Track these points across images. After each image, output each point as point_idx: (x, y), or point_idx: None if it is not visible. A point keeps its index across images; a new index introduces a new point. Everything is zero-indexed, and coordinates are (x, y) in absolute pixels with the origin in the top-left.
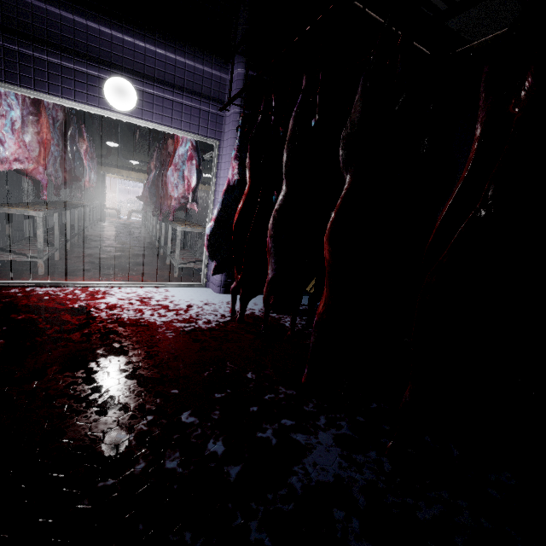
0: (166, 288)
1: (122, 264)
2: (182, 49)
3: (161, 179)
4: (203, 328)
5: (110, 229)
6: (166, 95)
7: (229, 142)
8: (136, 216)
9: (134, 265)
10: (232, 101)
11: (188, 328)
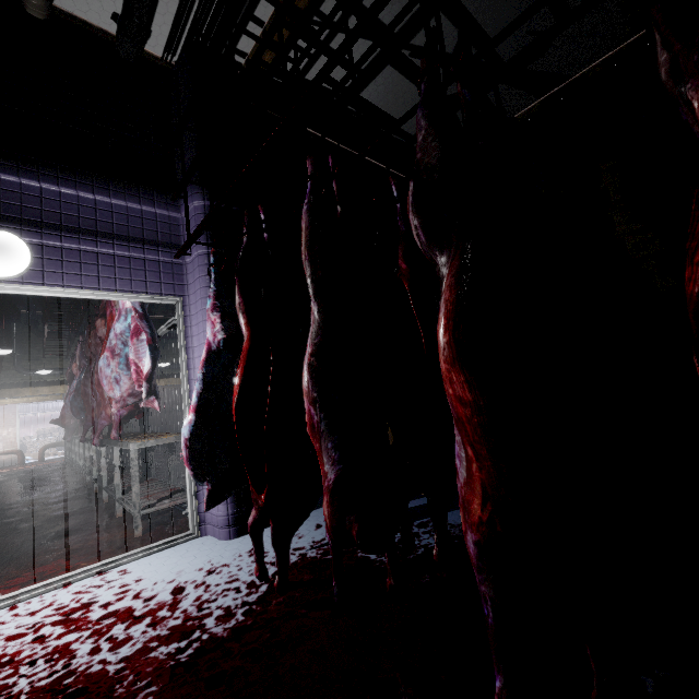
0: (122, 567)
1: (23, 546)
2: (103, 186)
3: (92, 381)
4: (220, 635)
5: (3, 488)
6: (85, 247)
7: (199, 294)
8: (56, 452)
9: (49, 541)
10: (194, 239)
11: (188, 652)
